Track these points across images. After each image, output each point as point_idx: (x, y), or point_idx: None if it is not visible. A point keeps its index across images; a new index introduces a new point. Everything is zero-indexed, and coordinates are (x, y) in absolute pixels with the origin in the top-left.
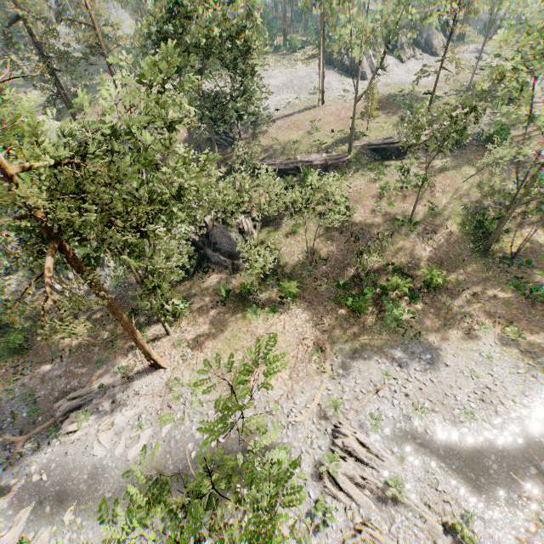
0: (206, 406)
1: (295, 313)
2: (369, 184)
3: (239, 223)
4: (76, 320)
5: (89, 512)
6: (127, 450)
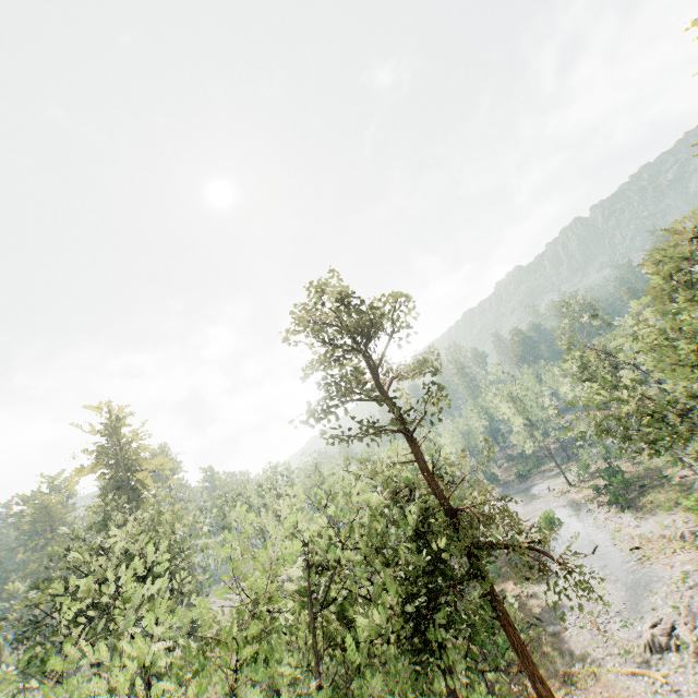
0: None
1: None
2: None
3: None
4: None
5: None
6: None
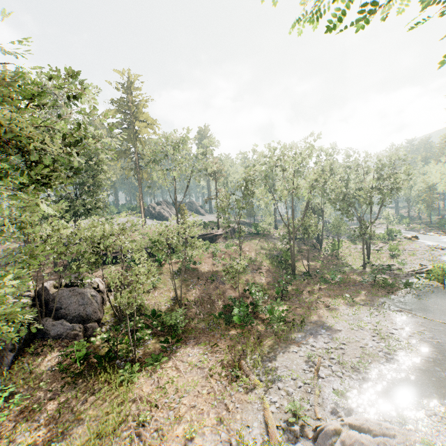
0: None
1: (184, 353)
2: (202, 252)
3: (93, 282)
4: None
5: None
6: None
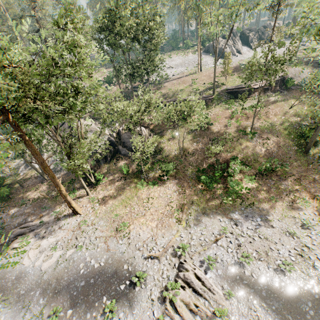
0: (98, 240)
1: (168, 186)
2: (224, 110)
3: (139, 131)
4: (41, 184)
5: (7, 302)
6: (43, 264)
